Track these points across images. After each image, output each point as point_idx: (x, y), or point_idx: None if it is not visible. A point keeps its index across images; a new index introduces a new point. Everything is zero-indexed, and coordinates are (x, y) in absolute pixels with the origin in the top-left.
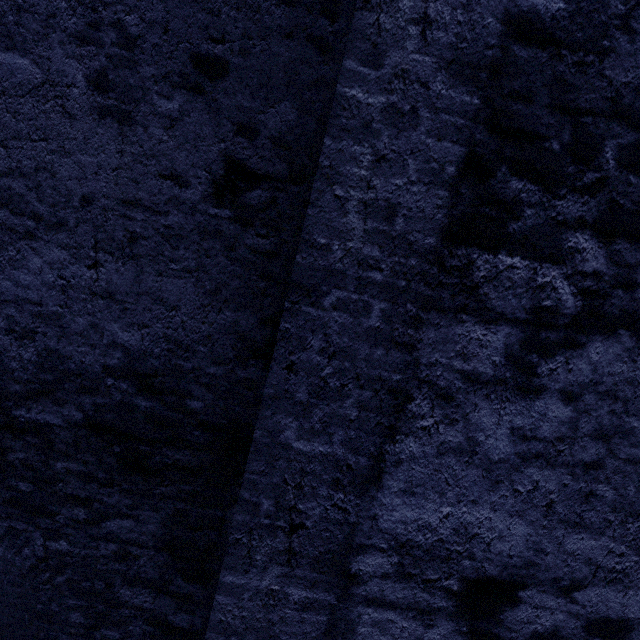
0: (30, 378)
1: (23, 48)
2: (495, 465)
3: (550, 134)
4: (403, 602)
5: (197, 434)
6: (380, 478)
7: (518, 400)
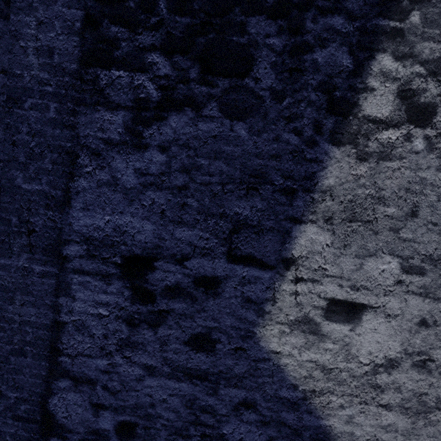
0: None
1: None
2: (129, 191)
3: None
4: (93, 271)
5: None
6: (70, 202)
7: (136, 153)
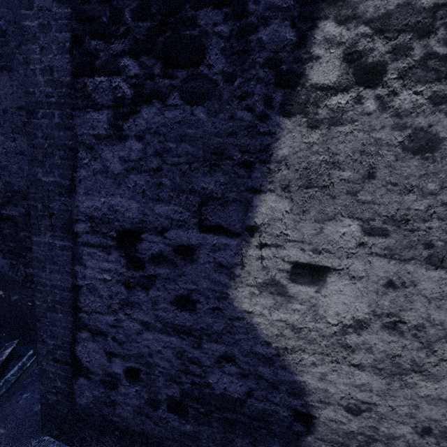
0: (3, 196)
1: None
2: (117, 176)
3: (101, 15)
4: (97, 244)
5: None
6: (75, 189)
7: (119, 144)
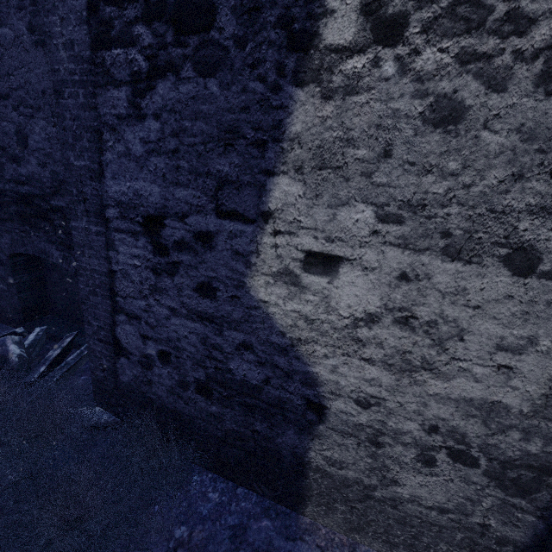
0: (51, 186)
1: (5, 23)
2: (139, 159)
3: None
4: (126, 230)
5: None
6: (104, 173)
7: (138, 124)
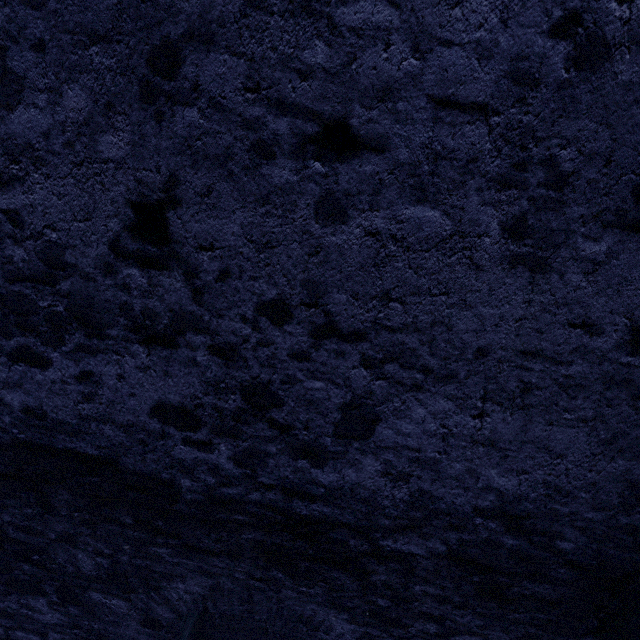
0: (399, 514)
1: (434, 199)
2: None
3: None
4: None
5: (561, 571)
6: None
7: None
